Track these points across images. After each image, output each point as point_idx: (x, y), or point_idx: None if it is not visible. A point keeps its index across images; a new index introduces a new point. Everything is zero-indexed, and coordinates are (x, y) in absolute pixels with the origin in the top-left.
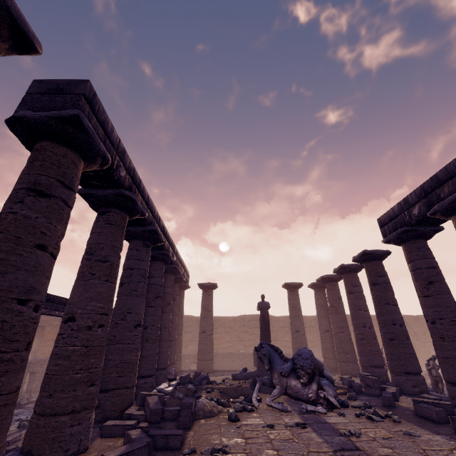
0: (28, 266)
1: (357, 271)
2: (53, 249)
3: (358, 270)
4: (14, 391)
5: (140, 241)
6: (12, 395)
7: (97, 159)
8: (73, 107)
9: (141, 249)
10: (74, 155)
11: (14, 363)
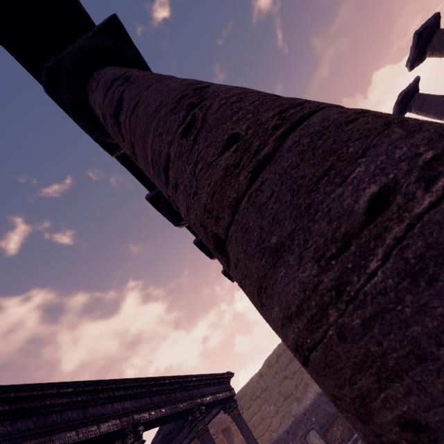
0: None
1: (438, 25)
2: None
3: (439, 23)
4: None
5: (104, 67)
6: None
7: None
8: None
9: (116, 67)
10: None
11: None
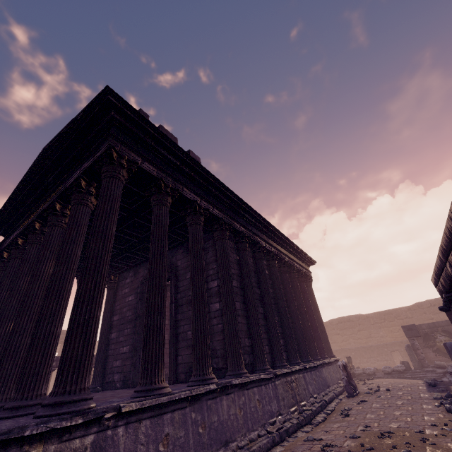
0: None
1: None
2: None
3: None
4: None
5: None
6: None
7: None
8: None
9: None
10: None
11: None
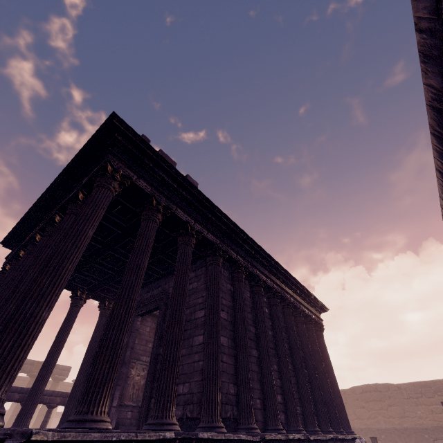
0: None
1: None
2: None
3: None
4: None
5: None
6: None
7: None
8: None
9: None
10: None
11: None
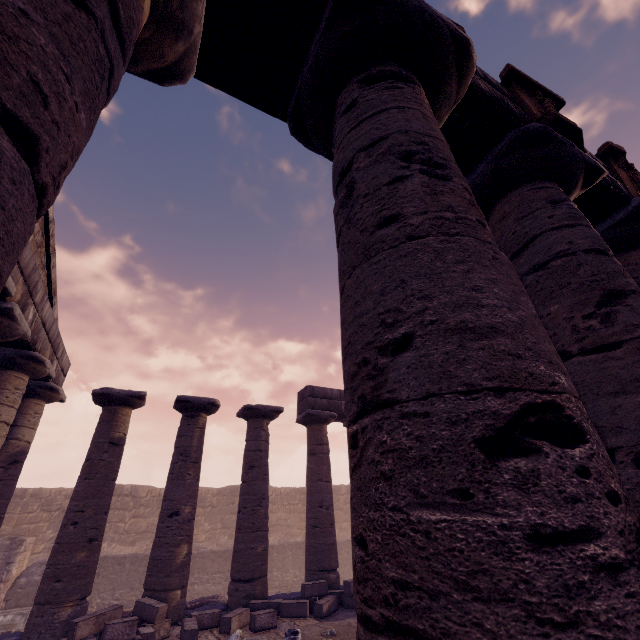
0: (318, 491)
1: None
2: (325, 478)
3: None
4: (331, 544)
5: None
6: (330, 546)
7: (328, 419)
8: (307, 406)
9: None
10: (318, 426)
11: (326, 532)
